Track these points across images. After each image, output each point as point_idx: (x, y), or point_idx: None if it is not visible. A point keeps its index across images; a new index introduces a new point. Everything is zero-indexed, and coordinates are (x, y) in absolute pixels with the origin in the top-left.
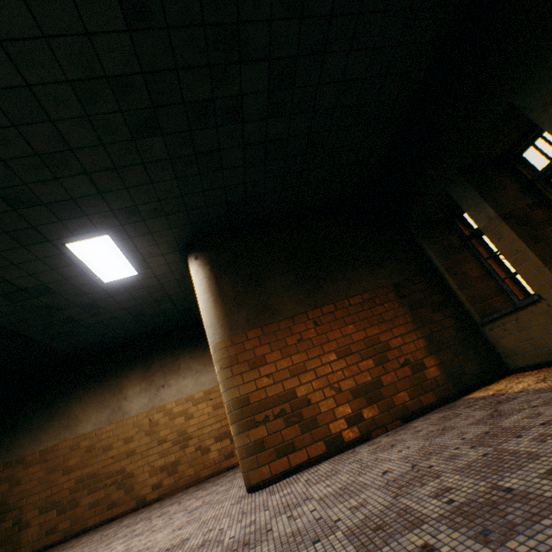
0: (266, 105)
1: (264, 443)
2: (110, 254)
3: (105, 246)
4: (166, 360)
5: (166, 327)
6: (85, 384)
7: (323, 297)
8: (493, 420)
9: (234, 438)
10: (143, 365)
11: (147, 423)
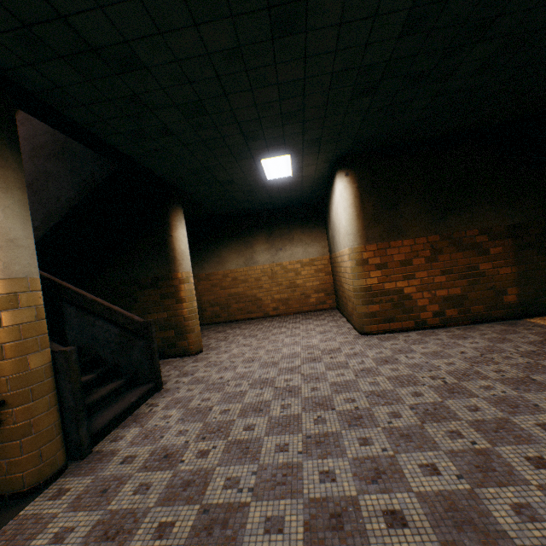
0: (478, 67)
1: (376, 314)
2: (283, 164)
3: (283, 160)
4: (283, 231)
5: (285, 205)
6: (227, 237)
7: (444, 226)
8: (541, 345)
9: (356, 306)
10: (266, 231)
11: (270, 272)
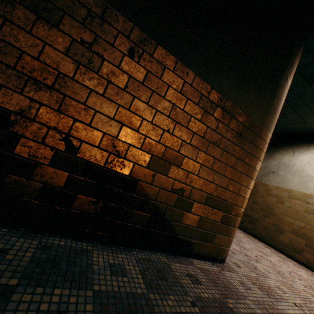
0: None
1: None
2: None
3: None
4: None
5: None
6: None
7: None
8: None
9: None
10: None
11: None
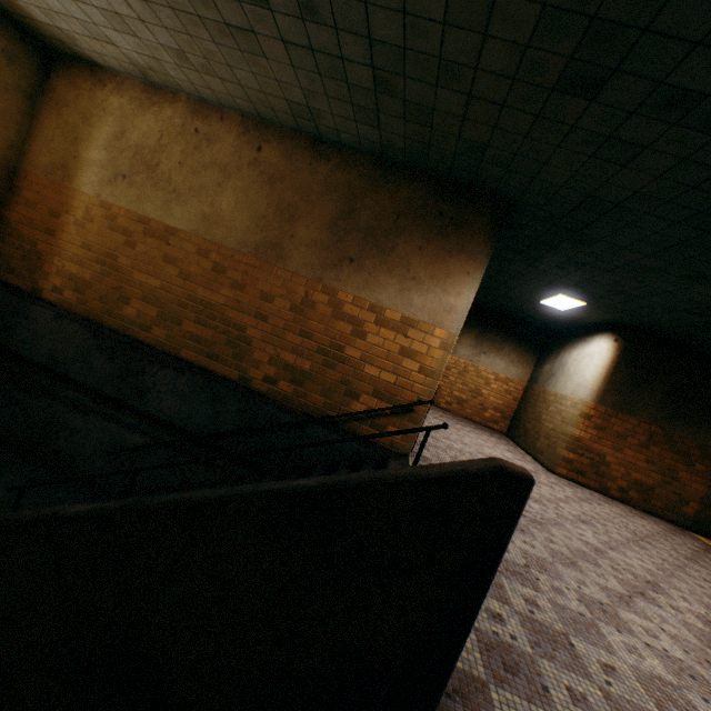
0: None
1: (572, 462)
2: (570, 304)
3: (575, 303)
4: (496, 338)
5: (514, 316)
6: None
7: (670, 425)
8: (703, 551)
9: (557, 447)
10: (481, 329)
11: (462, 368)
